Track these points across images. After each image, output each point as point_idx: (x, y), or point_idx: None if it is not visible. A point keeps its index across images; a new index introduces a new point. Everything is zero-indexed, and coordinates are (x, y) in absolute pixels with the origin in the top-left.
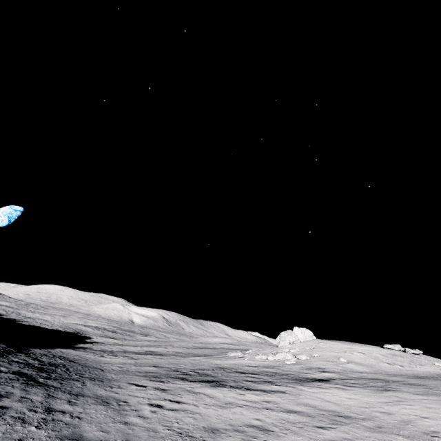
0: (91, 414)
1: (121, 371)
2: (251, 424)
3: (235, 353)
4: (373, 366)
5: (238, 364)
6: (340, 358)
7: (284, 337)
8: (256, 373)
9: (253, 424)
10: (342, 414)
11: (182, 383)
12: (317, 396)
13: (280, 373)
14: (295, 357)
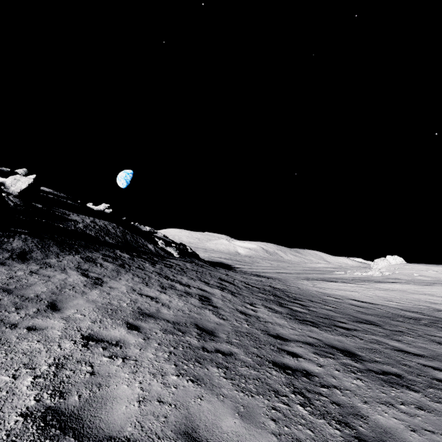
0: (297, 284)
1: (284, 278)
2: (350, 289)
3: (339, 272)
4: (438, 278)
5: (342, 277)
6: (414, 274)
7: (377, 262)
8: (354, 279)
9: (351, 289)
10: (391, 289)
11: (317, 281)
12: (383, 286)
13: (368, 280)
14: (382, 273)
